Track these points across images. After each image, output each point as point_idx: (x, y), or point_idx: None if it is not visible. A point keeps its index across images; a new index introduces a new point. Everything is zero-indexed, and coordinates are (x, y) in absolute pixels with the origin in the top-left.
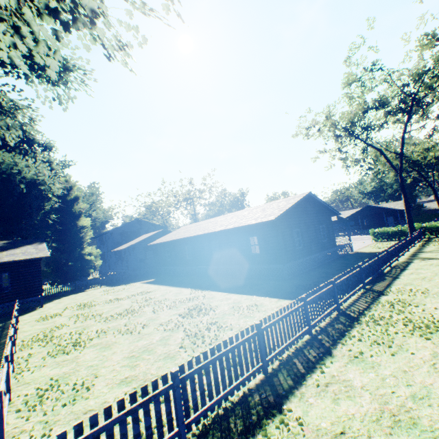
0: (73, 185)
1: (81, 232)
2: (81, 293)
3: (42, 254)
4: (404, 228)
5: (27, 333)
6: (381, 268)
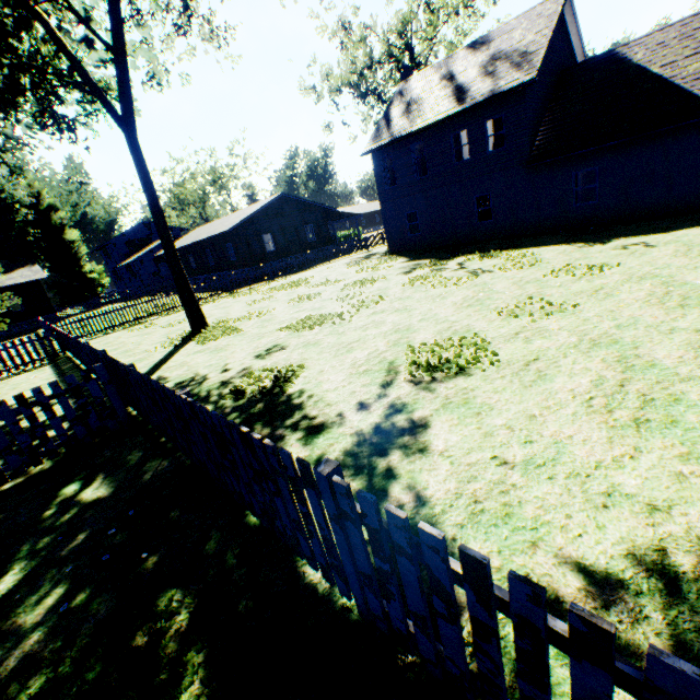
0: (40, 190)
1: (73, 248)
2: (95, 311)
3: (40, 277)
4: None
5: None
6: (311, 265)
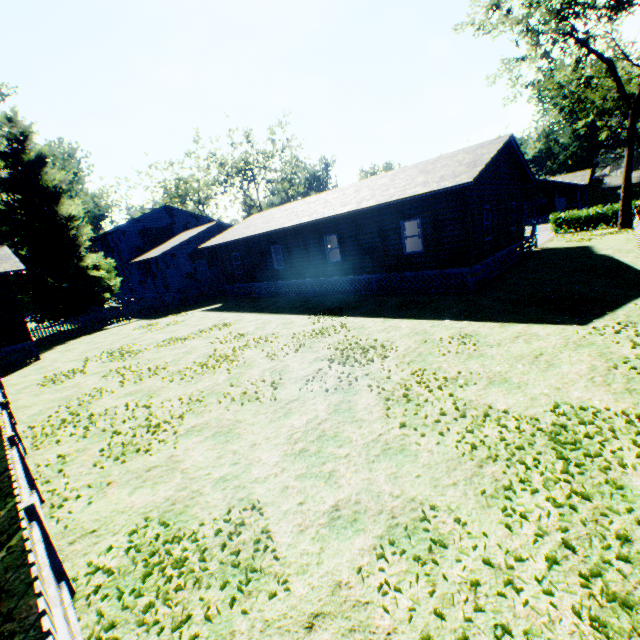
0: (25, 131)
1: (70, 228)
2: (99, 333)
3: (7, 267)
4: (607, 211)
5: (31, 410)
6: None
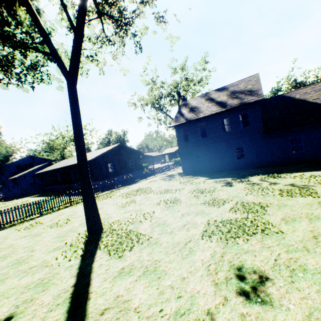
0: None
1: None
2: None
3: None
4: None
5: None
6: (137, 180)
